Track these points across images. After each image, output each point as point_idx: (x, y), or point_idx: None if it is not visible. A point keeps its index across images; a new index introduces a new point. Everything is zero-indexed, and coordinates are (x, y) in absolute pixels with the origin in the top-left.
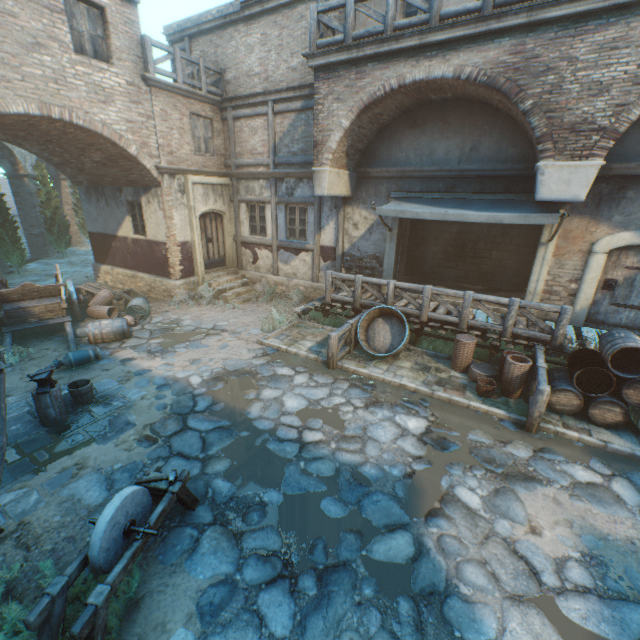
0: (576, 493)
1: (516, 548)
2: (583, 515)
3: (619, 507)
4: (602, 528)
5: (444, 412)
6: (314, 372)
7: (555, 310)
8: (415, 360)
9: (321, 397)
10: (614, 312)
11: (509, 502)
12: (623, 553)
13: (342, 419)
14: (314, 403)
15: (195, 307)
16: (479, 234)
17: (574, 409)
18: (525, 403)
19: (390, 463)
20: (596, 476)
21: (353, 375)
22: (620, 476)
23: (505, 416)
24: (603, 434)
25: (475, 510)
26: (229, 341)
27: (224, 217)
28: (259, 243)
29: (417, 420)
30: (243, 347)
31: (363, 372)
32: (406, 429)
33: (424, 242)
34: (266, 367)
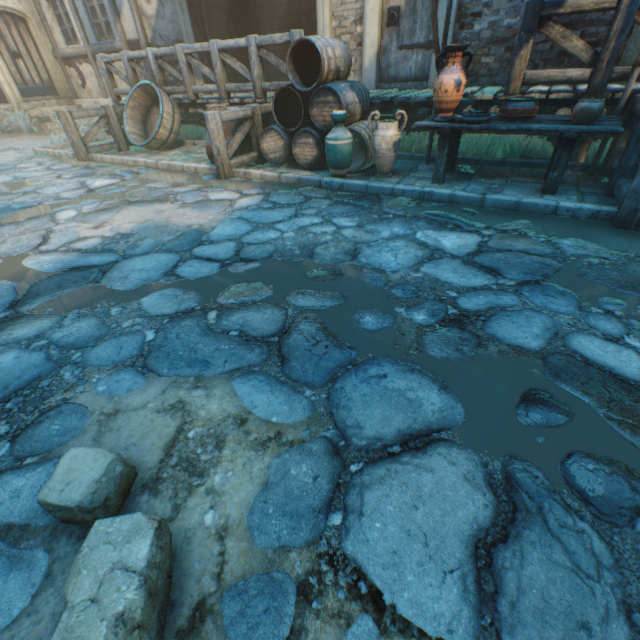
0: (191, 206)
1: (51, 235)
2: (172, 217)
3: (218, 209)
4: (176, 222)
5: (151, 175)
6: (59, 164)
7: (286, 40)
8: (189, 150)
9: (35, 176)
10: (404, 60)
11: (104, 214)
12: (166, 232)
13: (28, 185)
14: (19, 180)
15: (9, 139)
16: (310, 1)
17: (283, 154)
18: (255, 164)
19: (25, 203)
20: (235, 196)
21: (100, 163)
22: (262, 194)
23: (209, 170)
24: (300, 174)
25: (57, 220)
26: (7, 155)
27: (29, 22)
28: (76, 55)
29: (111, 181)
30: (15, 157)
31: (108, 158)
32: (87, 186)
33: (260, 29)
34: (12, 165)
